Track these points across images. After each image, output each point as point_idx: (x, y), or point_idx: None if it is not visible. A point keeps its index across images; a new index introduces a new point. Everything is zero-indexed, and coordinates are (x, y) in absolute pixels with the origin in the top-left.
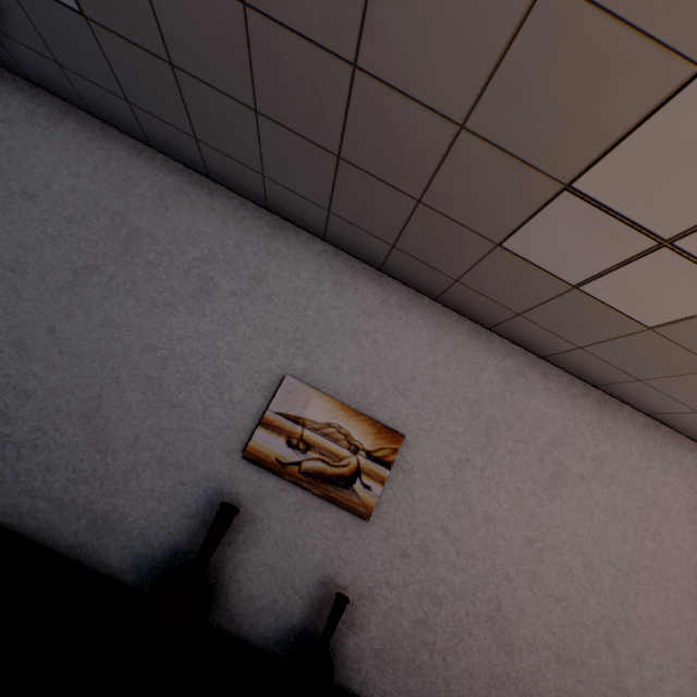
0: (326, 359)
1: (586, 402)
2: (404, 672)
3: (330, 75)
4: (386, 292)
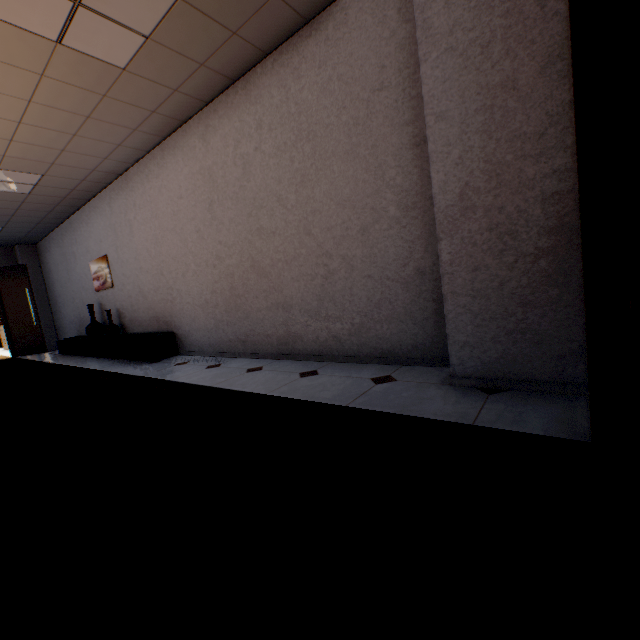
0: (91, 250)
1: (124, 185)
2: (135, 322)
3: None
4: (86, 212)
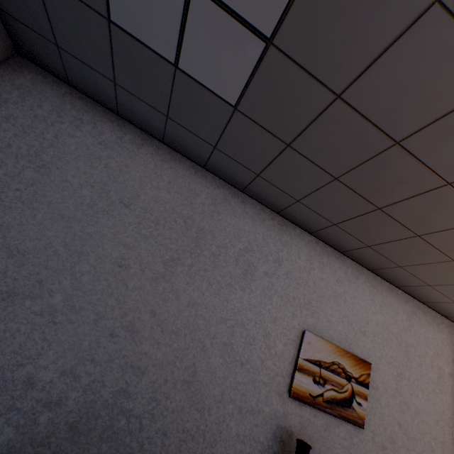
0: (322, 316)
1: (443, 326)
2: None
3: (423, 182)
4: (345, 266)
